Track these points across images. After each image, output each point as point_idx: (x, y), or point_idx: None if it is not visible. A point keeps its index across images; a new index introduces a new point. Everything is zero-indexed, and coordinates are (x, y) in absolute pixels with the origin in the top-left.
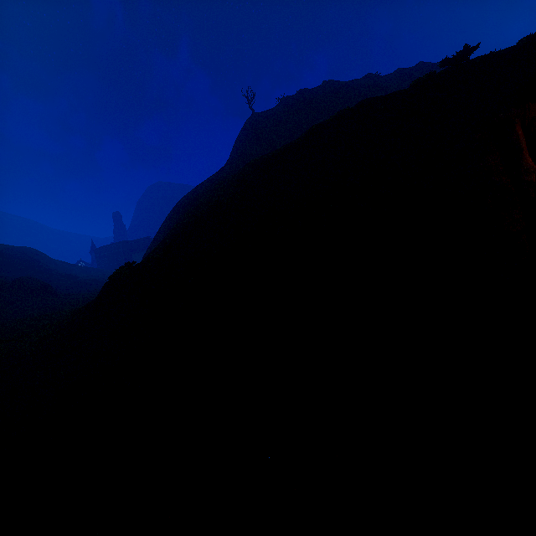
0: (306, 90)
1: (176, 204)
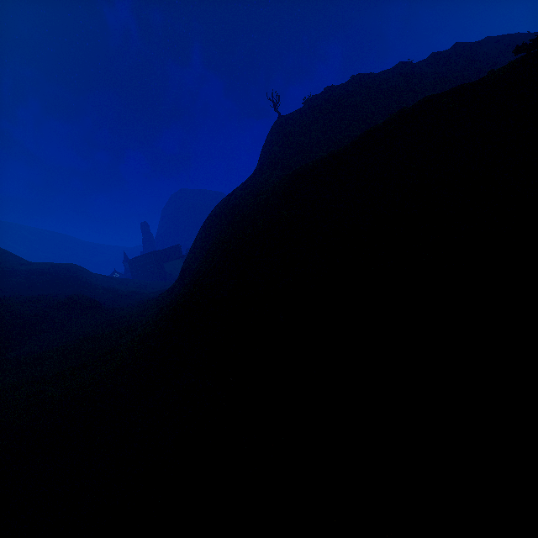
0: (334, 87)
1: (209, 215)
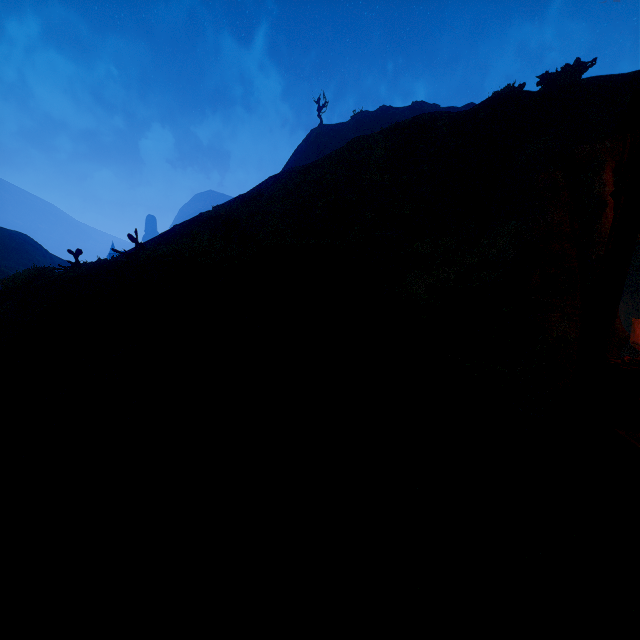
0: (389, 107)
1: None
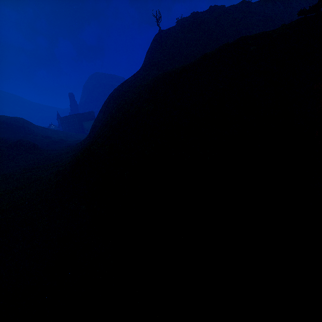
0: (197, 13)
1: (109, 95)
